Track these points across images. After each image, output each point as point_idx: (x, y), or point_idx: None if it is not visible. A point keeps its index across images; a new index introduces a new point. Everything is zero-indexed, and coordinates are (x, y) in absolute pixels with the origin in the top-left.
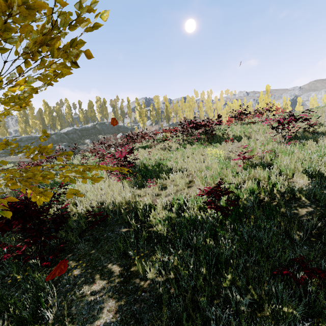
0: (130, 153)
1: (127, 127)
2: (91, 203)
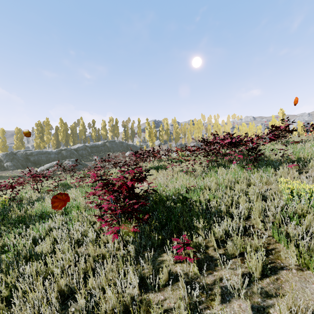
0: (140, 181)
1: (136, 145)
2: (48, 296)
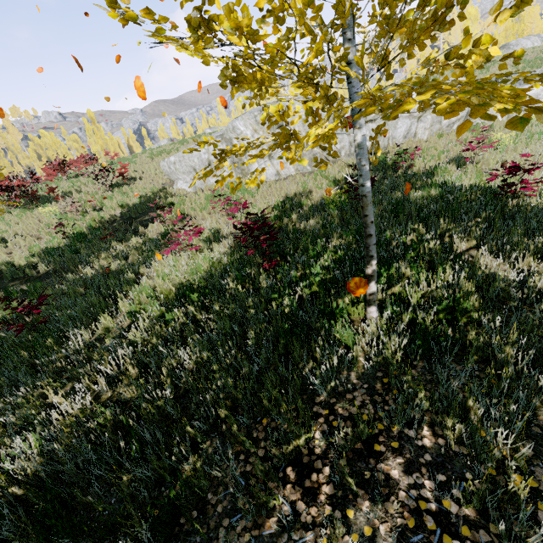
0: None
1: None
2: None
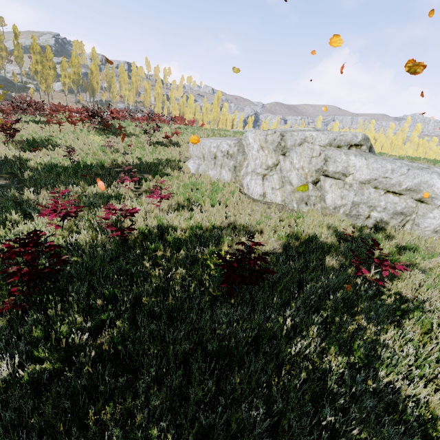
0: (16, 122)
1: (13, 81)
2: None
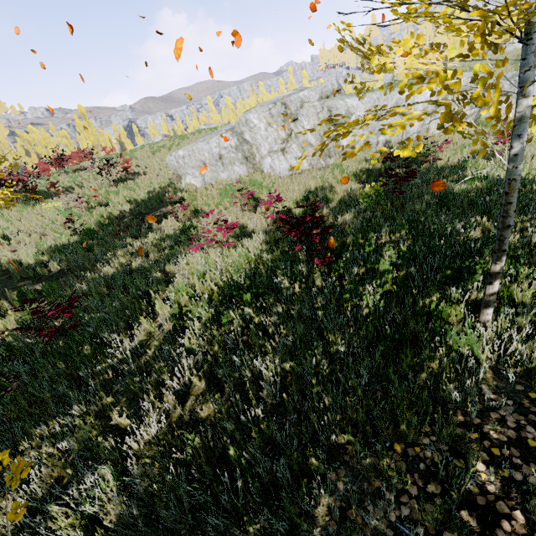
0: None
1: None
2: None
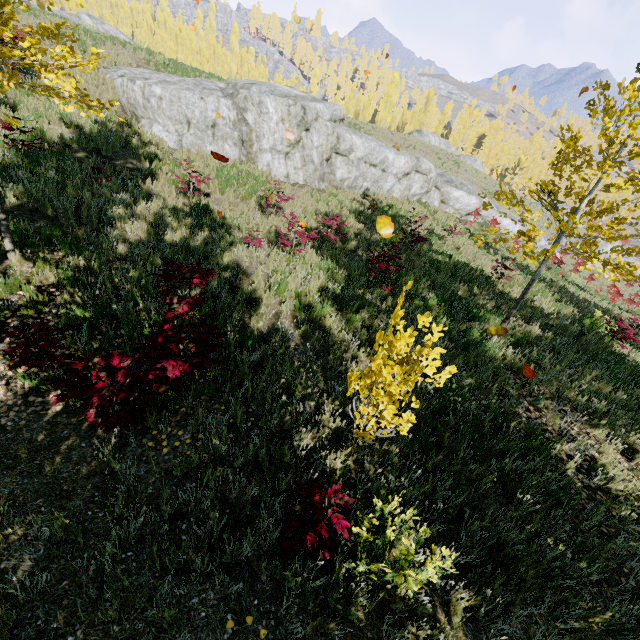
0: None
1: None
2: None
